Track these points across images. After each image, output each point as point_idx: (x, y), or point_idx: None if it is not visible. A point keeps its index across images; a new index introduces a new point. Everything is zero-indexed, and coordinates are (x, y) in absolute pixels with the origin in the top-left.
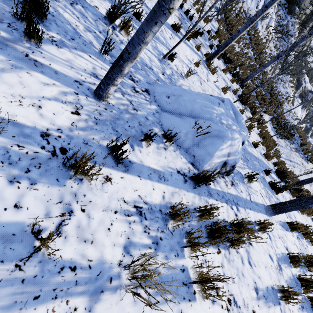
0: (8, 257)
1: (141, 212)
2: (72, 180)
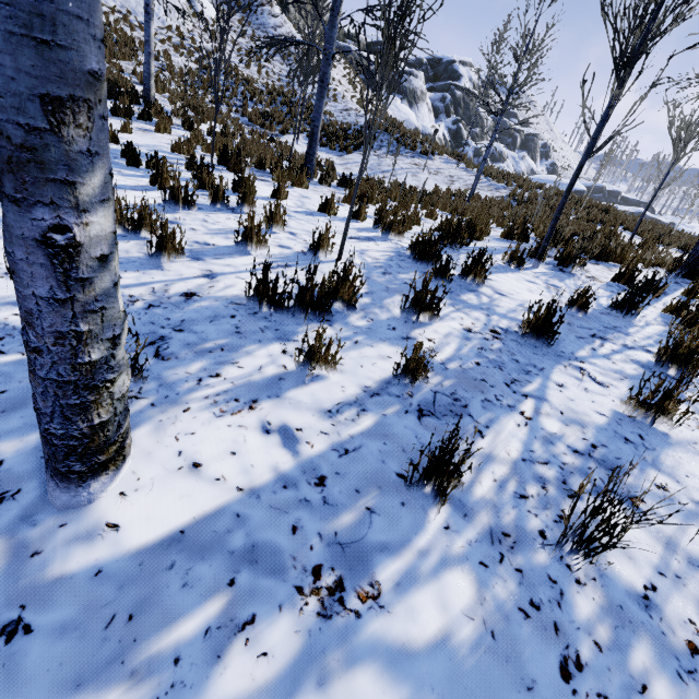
0: None
1: None
2: None
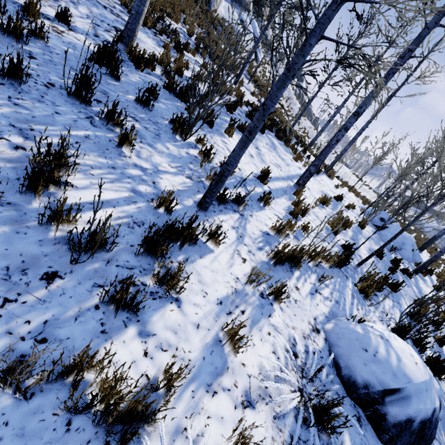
0: None
1: None
2: None
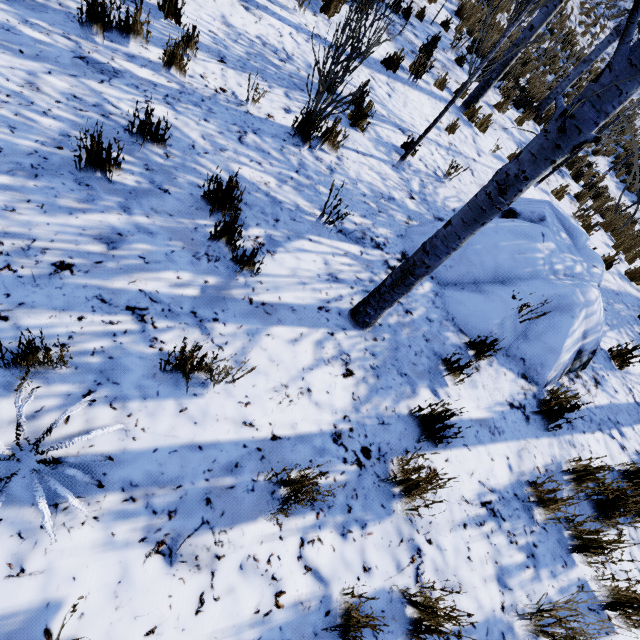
0: None
1: (493, 510)
2: (399, 500)
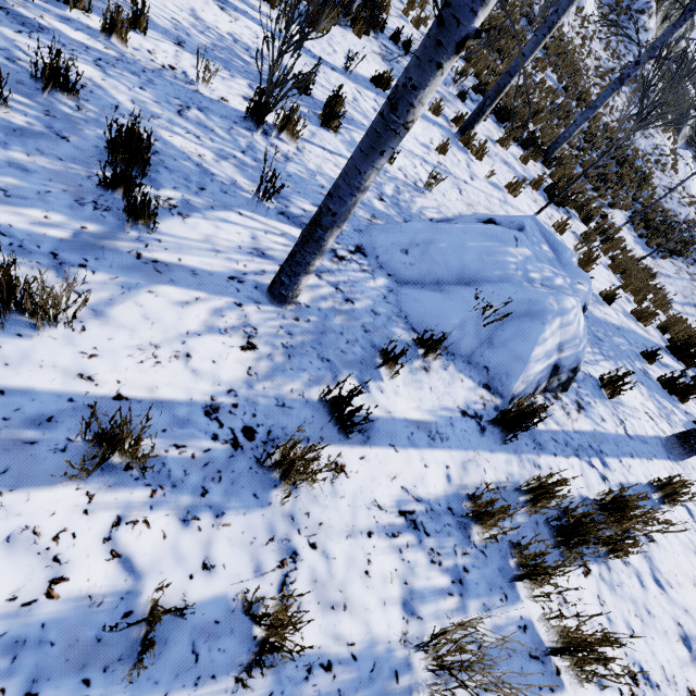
0: (219, 667)
1: (415, 522)
2: (279, 490)
